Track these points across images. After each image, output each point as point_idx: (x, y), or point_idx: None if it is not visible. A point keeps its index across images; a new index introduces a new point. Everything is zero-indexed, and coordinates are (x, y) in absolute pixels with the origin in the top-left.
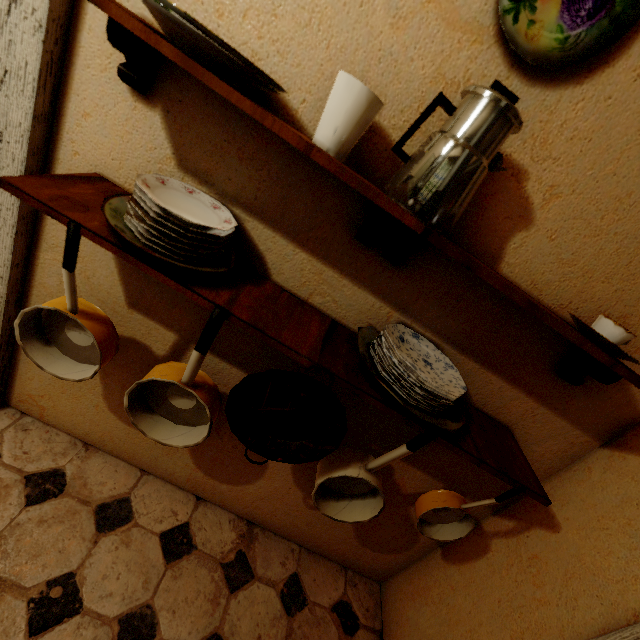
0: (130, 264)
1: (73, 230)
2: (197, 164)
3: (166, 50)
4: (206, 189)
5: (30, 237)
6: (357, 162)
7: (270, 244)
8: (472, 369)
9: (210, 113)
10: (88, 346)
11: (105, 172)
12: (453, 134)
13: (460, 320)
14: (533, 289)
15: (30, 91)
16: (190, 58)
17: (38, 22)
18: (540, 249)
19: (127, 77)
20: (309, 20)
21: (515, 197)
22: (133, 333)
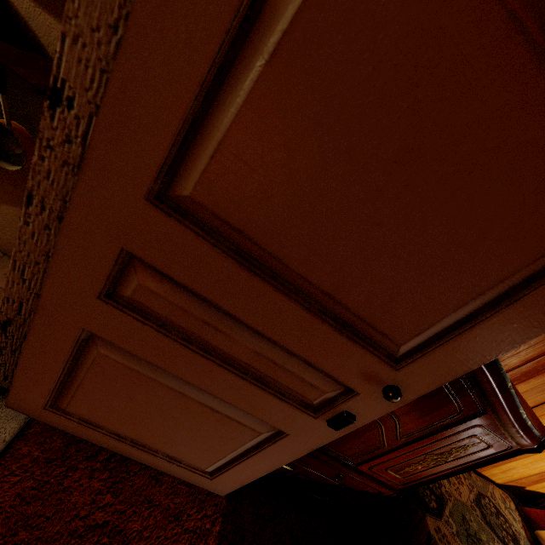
0: None
1: None
2: None
3: None
4: None
5: None
6: None
7: None
8: (30, 8)
9: None
10: None
11: None
12: None
13: None
14: None
15: None
16: None
17: None
18: None
19: None
20: None
21: None
22: None
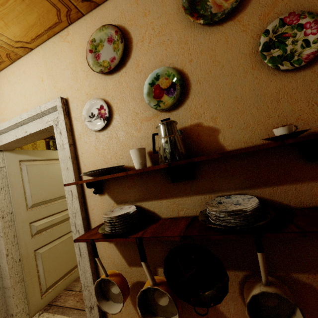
0: (121, 247)
1: (92, 242)
2: (121, 199)
3: (91, 180)
4: (127, 204)
5: (94, 259)
6: (156, 163)
7: (153, 206)
8: (270, 191)
9: (116, 184)
10: (119, 292)
11: (103, 221)
12: (160, 138)
13: (237, 177)
14: (248, 144)
15: (80, 213)
16: (95, 178)
17: (76, 197)
18: (232, 133)
19: (95, 192)
20: (123, 147)
21: (205, 130)
22: (136, 278)
